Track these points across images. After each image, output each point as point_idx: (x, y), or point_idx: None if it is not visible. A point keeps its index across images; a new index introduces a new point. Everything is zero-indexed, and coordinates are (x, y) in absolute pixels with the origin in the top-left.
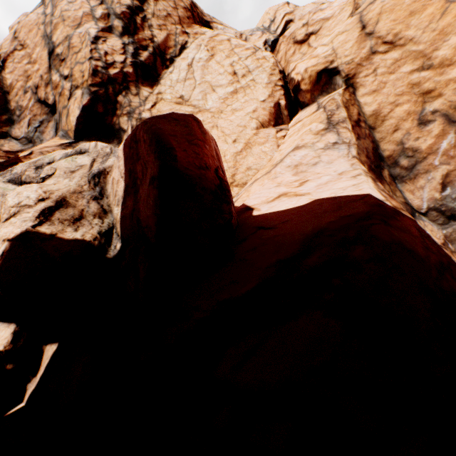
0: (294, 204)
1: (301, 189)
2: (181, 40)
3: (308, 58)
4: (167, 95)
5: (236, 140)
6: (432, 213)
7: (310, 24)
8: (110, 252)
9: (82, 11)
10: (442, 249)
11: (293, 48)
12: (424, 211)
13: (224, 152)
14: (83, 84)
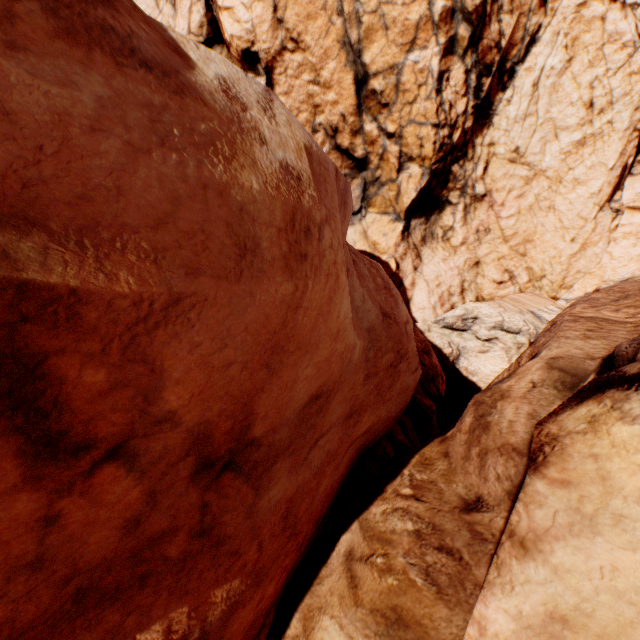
0: None
1: None
2: (533, 24)
3: None
4: (500, 148)
5: (573, 240)
6: None
7: None
8: None
9: (416, 10)
10: None
11: None
12: None
13: (559, 252)
14: (421, 159)
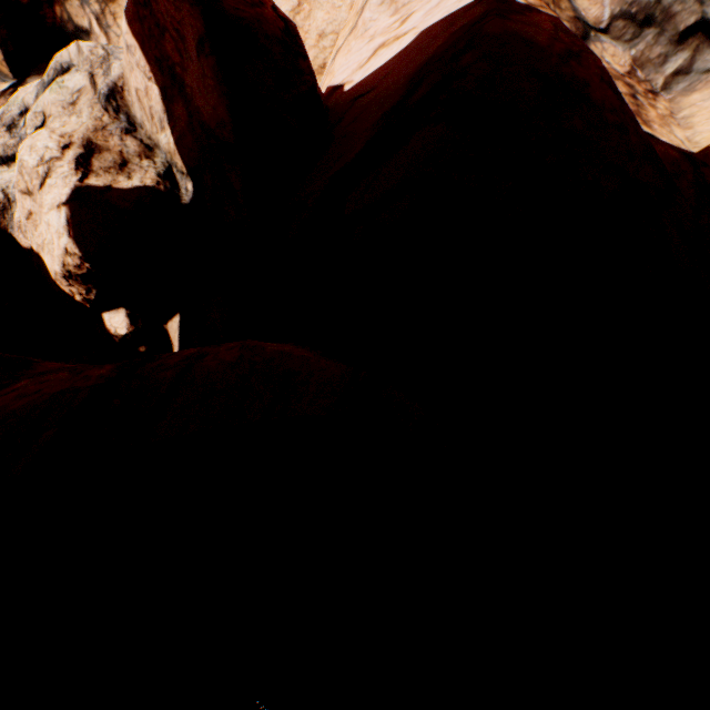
0: (396, 51)
1: (403, 29)
2: None
3: None
4: None
5: None
6: (616, 25)
7: None
8: (184, 198)
9: None
10: (581, 43)
11: None
12: (605, 26)
13: None
14: None
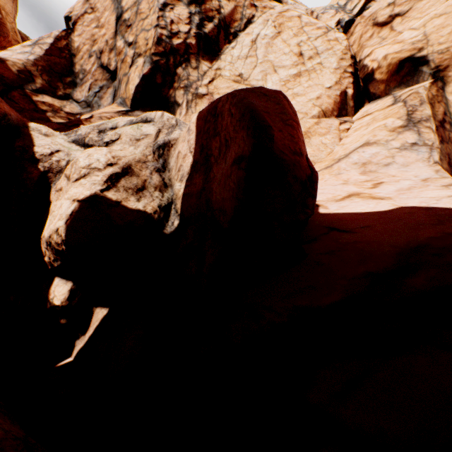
0: (372, 207)
1: (377, 192)
2: (248, 13)
3: (391, 43)
4: (226, 72)
5: None
6: None
7: (397, 4)
8: (167, 228)
9: None
10: None
11: (371, 30)
12: None
13: None
14: (145, 52)
